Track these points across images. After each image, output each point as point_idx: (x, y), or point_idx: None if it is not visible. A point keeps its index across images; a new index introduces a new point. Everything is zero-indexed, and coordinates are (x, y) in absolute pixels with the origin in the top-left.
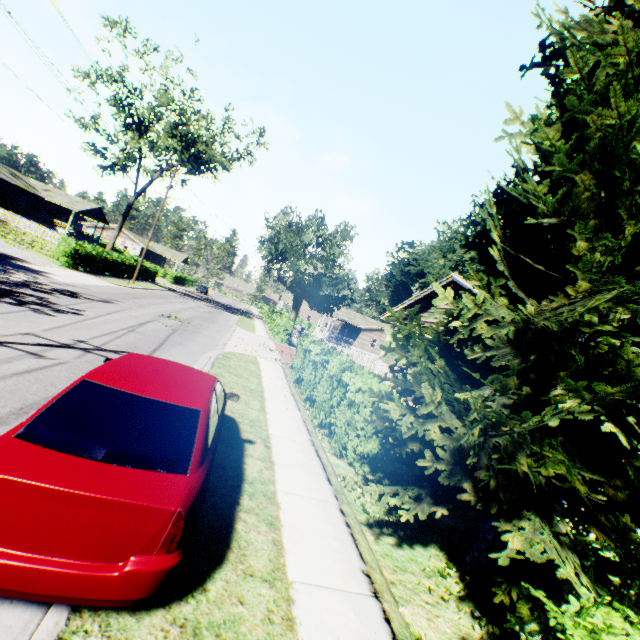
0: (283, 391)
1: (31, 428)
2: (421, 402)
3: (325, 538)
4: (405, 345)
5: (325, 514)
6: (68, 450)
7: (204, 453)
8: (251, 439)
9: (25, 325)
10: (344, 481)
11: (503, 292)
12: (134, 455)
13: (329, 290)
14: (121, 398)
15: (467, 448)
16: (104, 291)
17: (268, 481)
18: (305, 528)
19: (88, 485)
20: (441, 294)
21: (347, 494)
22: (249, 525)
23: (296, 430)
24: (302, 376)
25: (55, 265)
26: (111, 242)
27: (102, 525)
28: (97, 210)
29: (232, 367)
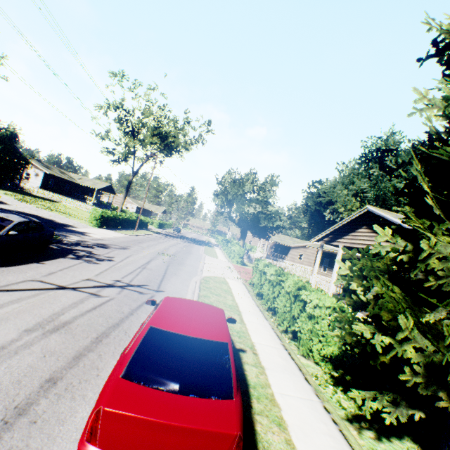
0: (250, 304)
1: (129, 369)
2: (376, 317)
3: (322, 436)
4: (360, 275)
5: (314, 412)
6: (155, 386)
7: (236, 377)
8: (242, 348)
9: (84, 273)
10: (317, 379)
11: (446, 232)
12: (196, 386)
13: (266, 223)
14: (177, 339)
15: (437, 362)
16: (121, 240)
17: (265, 385)
18: (304, 427)
19: (177, 416)
20: (381, 232)
21: (323, 391)
22: (264, 426)
23: (269, 337)
24: (262, 291)
25: (90, 226)
26: (120, 206)
27: (190, 448)
28: (109, 186)
29: (212, 288)
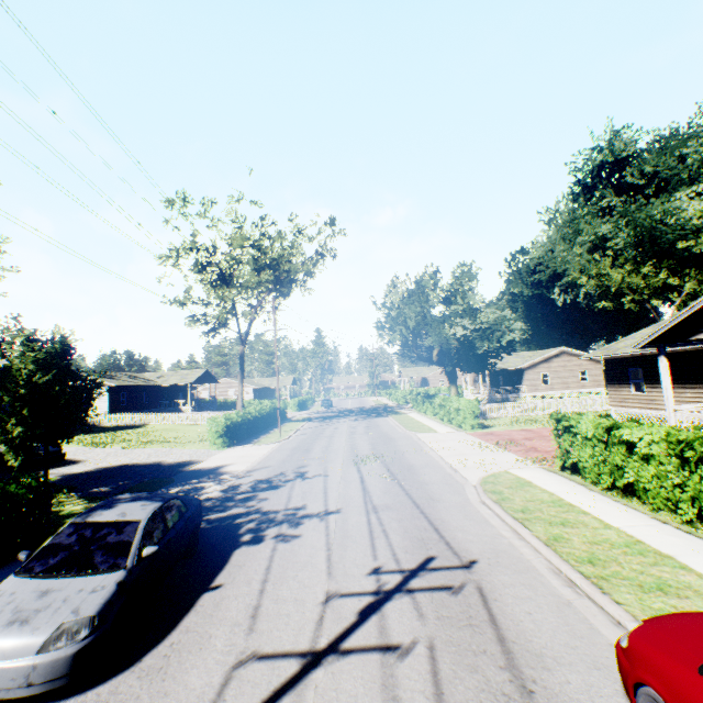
0: (642, 521)
1: None
2: None
3: None
4: None
5: None
6: None
7: None
8: None
9: (305, 579)
10: None
11: None
12: None
13: (486, 344)
14: None
15: None
16: (279, 460)
17: None
18: None
19: None
20: None
21: None
22: None
23: None
24: (640, 483)
25: (214, 450)
26: (239, 399)
27: None
28: (205, 373)
29: (532, 509)
